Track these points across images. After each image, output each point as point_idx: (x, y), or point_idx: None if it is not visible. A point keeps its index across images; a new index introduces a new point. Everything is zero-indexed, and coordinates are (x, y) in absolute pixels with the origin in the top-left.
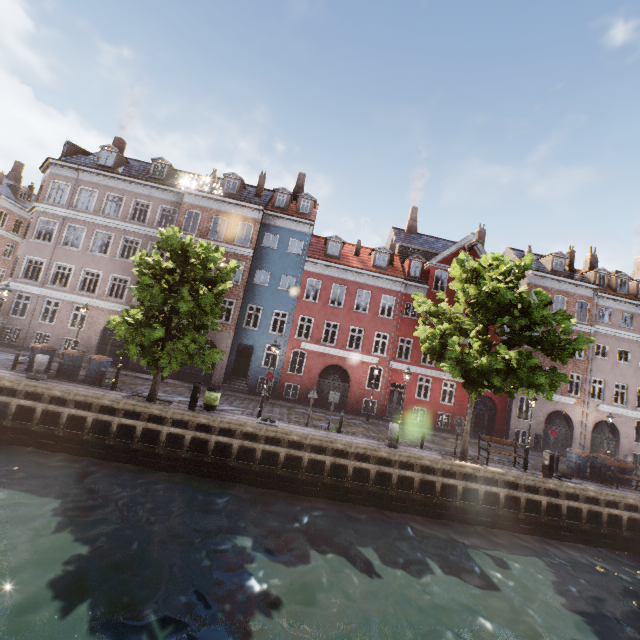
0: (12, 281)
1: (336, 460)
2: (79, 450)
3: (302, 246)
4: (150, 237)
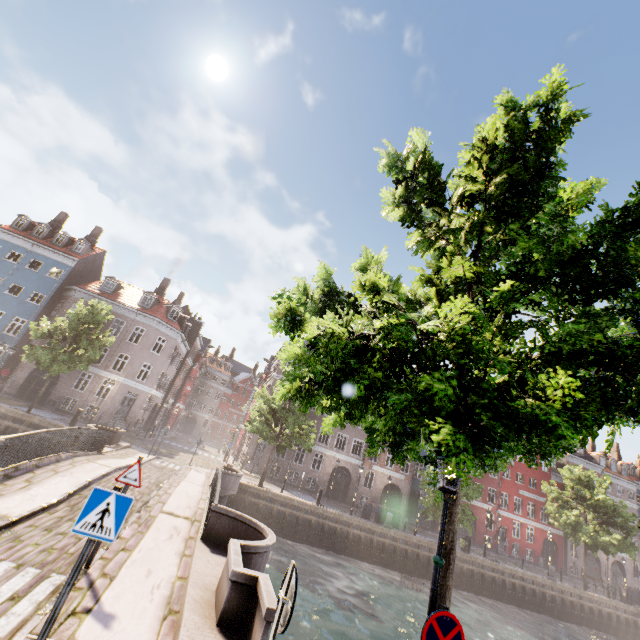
0: None
1: (540, 589)
2: (426, 576)
3: None
4: None
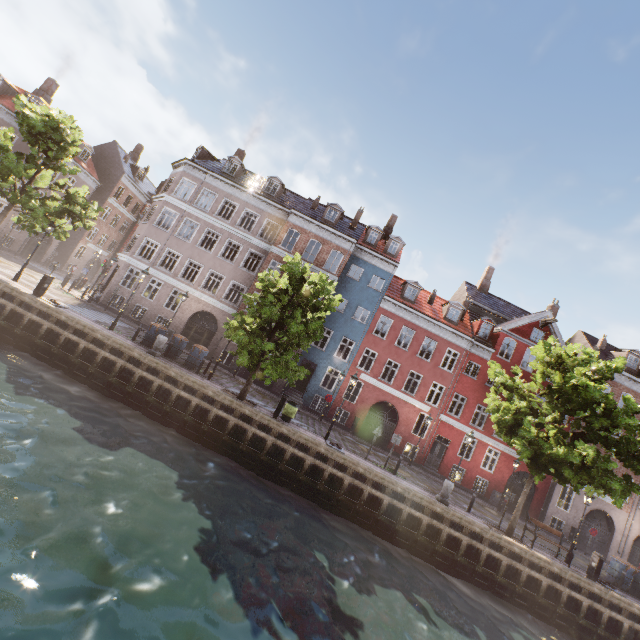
0: (129, 256)
1: (393, 501)
2: (178, 427)
3: (383, 284)
4: (251, 245)
